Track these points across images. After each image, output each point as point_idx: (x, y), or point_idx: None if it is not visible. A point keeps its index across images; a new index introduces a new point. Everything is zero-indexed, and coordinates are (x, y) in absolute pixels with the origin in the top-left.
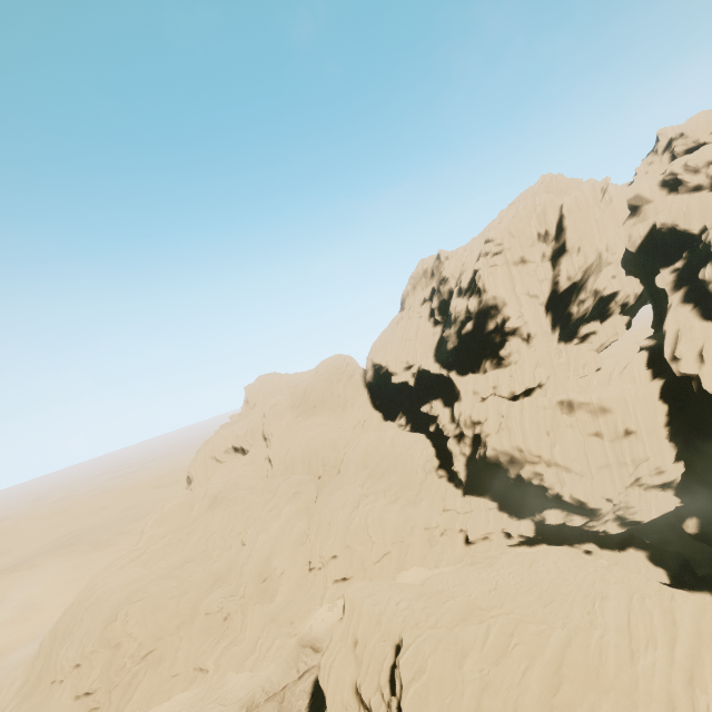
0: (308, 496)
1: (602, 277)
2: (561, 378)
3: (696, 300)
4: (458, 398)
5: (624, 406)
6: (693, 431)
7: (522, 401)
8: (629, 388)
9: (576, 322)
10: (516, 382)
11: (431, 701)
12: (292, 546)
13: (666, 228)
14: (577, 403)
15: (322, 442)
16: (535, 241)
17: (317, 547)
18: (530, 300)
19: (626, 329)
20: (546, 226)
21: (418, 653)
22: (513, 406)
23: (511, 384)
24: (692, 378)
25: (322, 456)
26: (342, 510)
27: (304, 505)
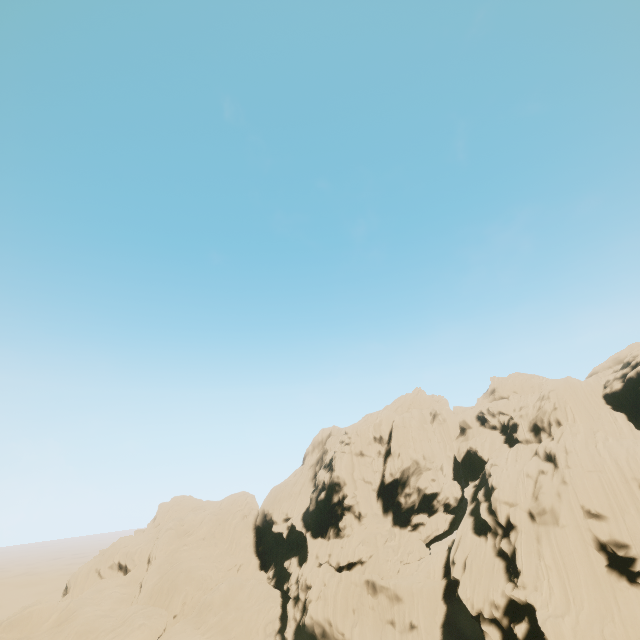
0: (152, 632)
1: (423, 478)
2: (380, 559)
3: (476, 515)
4: (306, 559)
5: (411, 598)
6: (461, 637)
7: (342, 573)
8: (419, 581)
9: (409, 510)
10: (343, 553)
11: None
12: None
13: (473, 451)
14: (379, 585)
15: (192, 576)
16: (372, 442)
17: None
18: (364, 485)
19: (450, 527)
20: (380, 433)
21: None
22: (334, 576)
23: (339, 554)
24: (458, 583)
25: (185, 592)
26: None
27: None
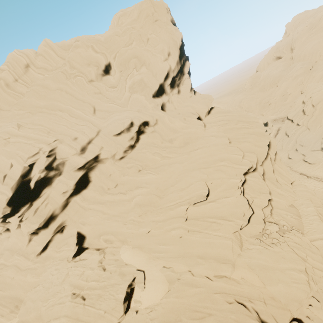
0: (306, 68)
1: None
2: None
3: None
4: None
5: None
6: None
7: None
8: None
9: None
10: None
11: (319, 95)
12: (295, 85)
13: None
14: None
15: (321, 45)
16: None
17: (305, 86)
18: None
19: None
20: None
21: (321, 88)
22: None
23: None
24: None
25: (319, 52)
26: (321, 71)
27: (303, 72)
